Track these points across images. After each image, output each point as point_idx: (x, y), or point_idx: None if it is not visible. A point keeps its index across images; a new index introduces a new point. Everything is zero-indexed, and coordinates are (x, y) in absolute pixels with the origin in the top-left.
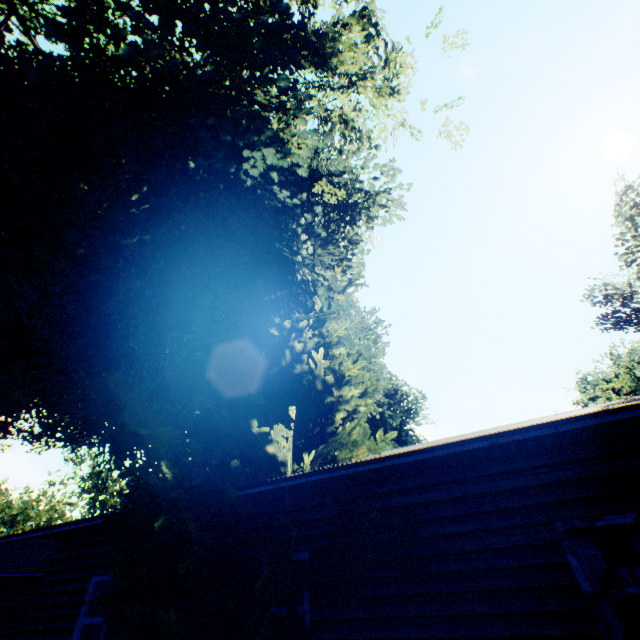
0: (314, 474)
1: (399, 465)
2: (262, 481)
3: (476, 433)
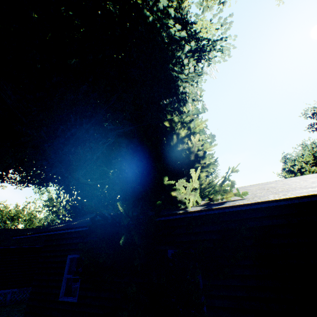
0: (211, 210)
1: (271, 206)
2: (175, 213)
3: (292, 185)
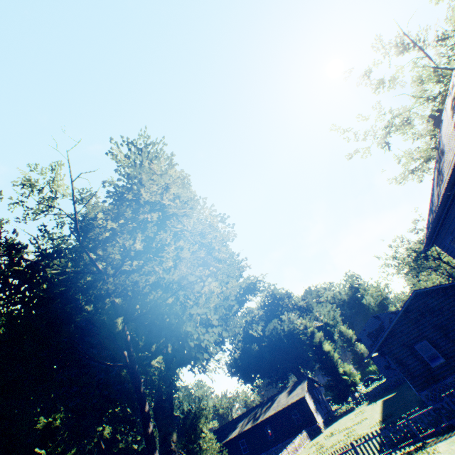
0: None
1: None
2: None
3: None
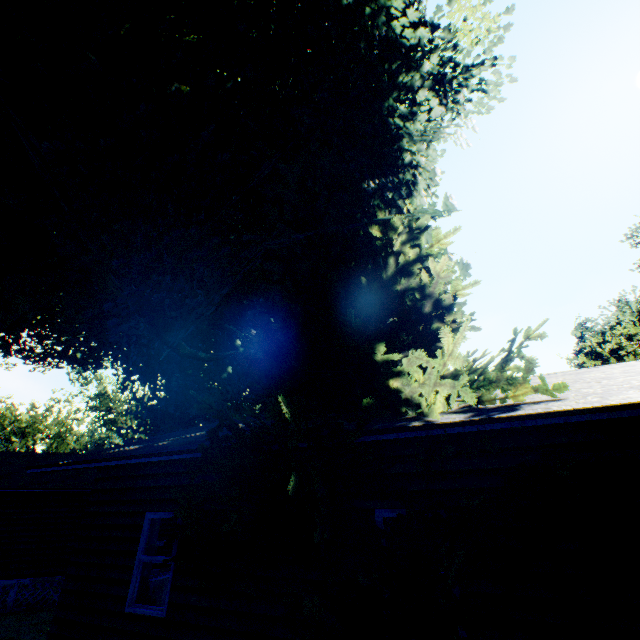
0: (491, 422)
1: None
2: (403, 426)
3: None
